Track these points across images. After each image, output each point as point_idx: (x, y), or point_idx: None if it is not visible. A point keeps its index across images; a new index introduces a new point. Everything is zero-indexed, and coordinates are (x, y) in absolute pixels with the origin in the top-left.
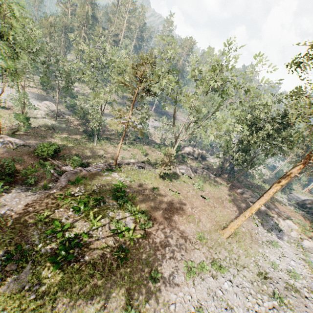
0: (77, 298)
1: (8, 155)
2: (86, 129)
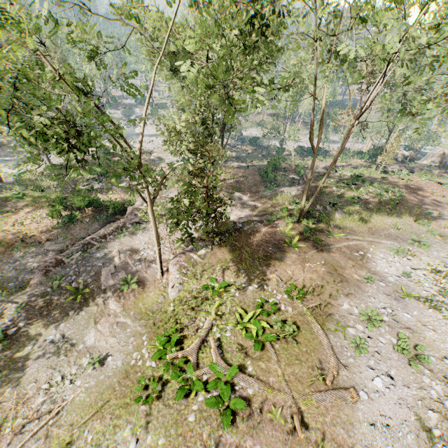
0: (382, 218)
1: (249, 172)
2: (267, 152)
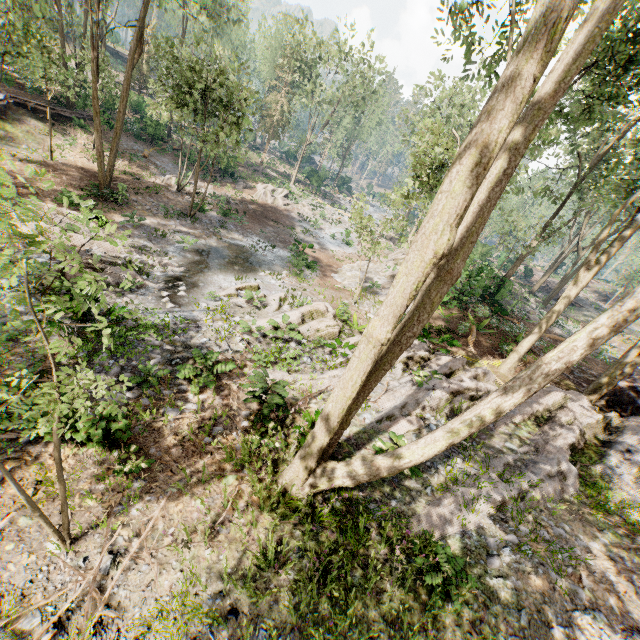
0: None
1: None
2: None
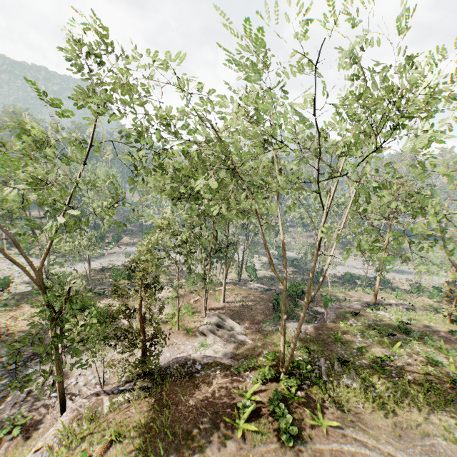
0: (424, 405)
1: (264, 296)
2: (306, 276)
